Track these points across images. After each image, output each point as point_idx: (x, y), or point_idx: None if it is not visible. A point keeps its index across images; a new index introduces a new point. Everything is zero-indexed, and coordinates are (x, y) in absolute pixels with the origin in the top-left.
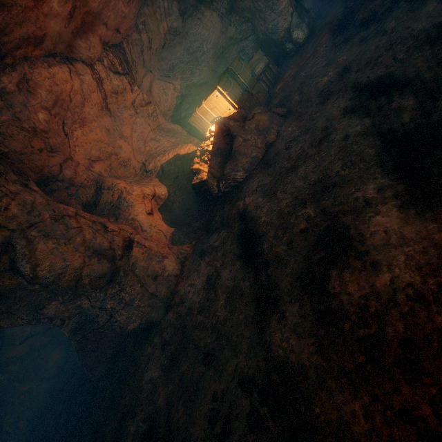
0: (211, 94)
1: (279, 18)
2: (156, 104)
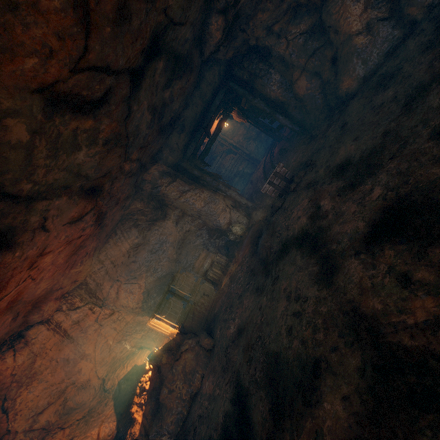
0: (152, 319)
1: (219, 218)
2: (124, 304)
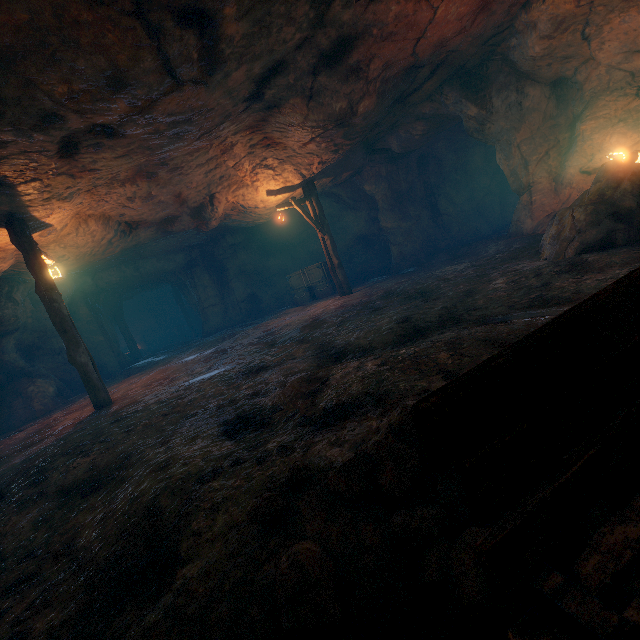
0: None
1: None
2: None
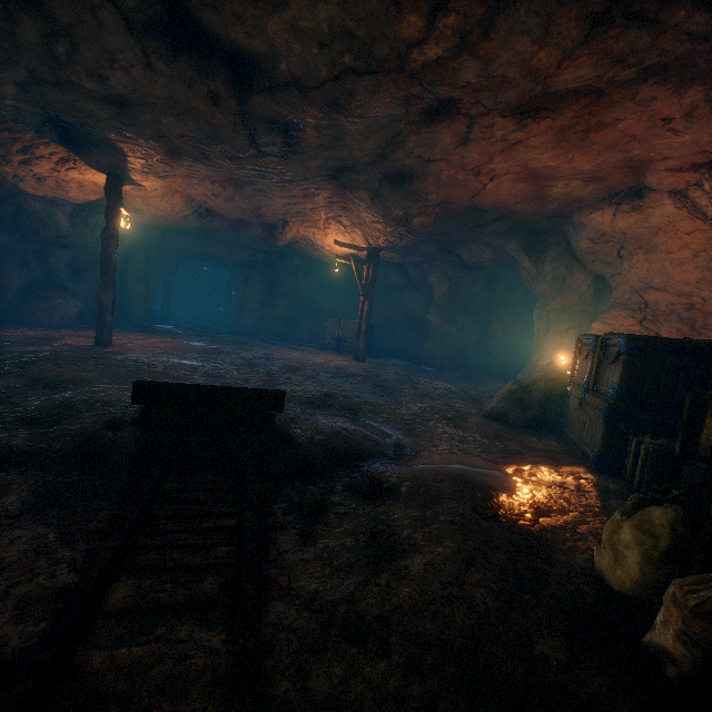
0: None
1: None
2: None
